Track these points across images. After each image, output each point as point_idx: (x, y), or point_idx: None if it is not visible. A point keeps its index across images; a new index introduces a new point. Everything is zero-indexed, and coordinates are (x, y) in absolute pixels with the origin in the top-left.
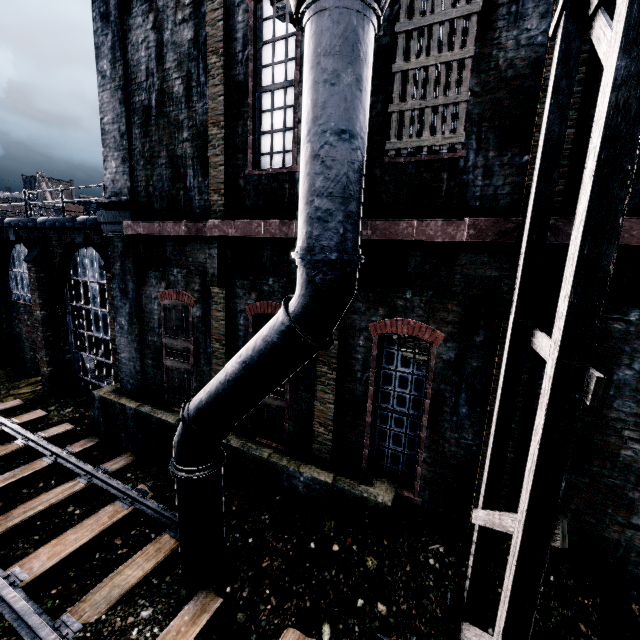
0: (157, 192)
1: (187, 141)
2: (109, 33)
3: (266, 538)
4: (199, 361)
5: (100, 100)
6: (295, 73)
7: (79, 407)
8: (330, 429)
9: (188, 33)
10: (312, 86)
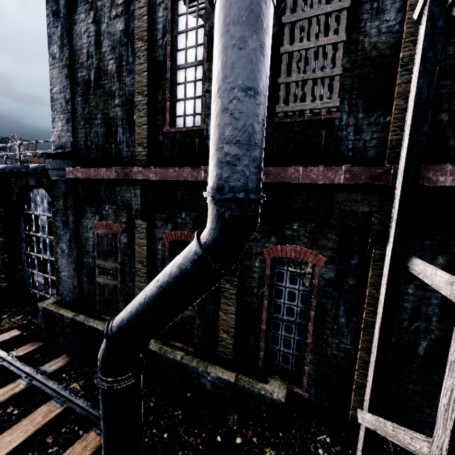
0: (94, 145)
1: (118, 106)
2: (59, 25)
3: (179, 433)
4: (125, 278)
5: (50, 75)
6: (203, 54)
7: (27, 315)
8: (232, 335)
9: (120, 25)
10: (222, 50)
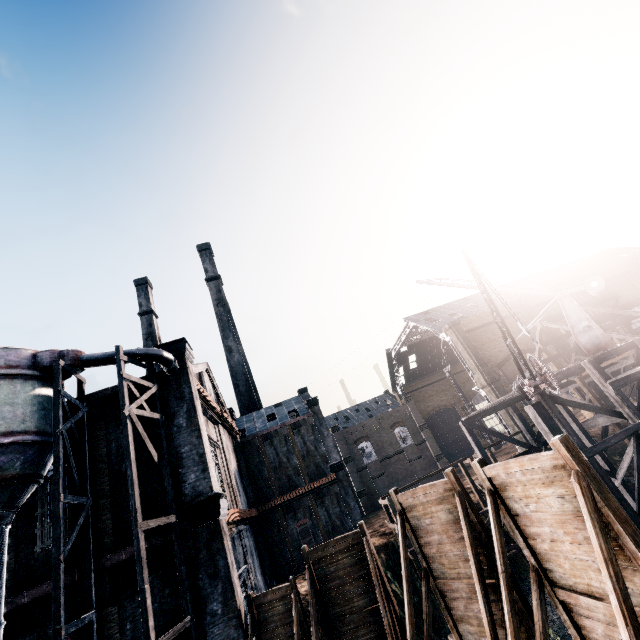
0: None
1: None
2: None
3: None
4: None
5: None
6: None
7: None
8: None
9: None
10: None
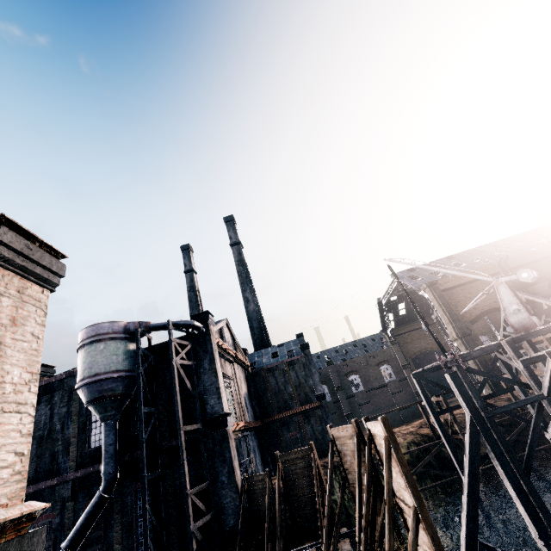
0: (42, 469)
1: (60, 445)
2: None
3: None
4: (56, 548)
5: None
6: None
7: None
8: (121, 543)
9: (65, 409)
10: (104, 437)
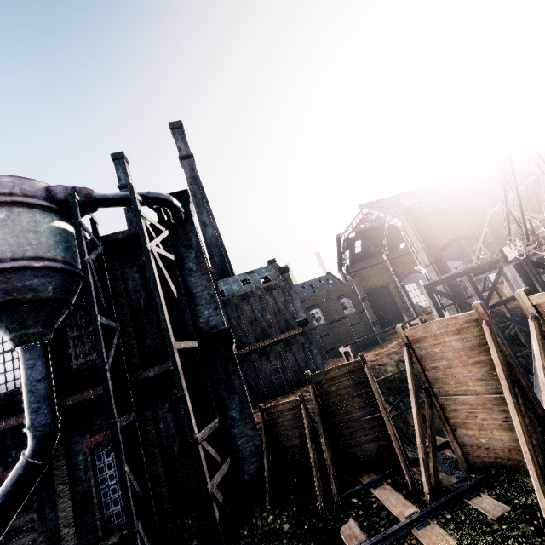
0: None
1: None
2: None
3: None
4: None
5: None
6: None
7: None
8: (73, 525)
9: None
10: (24, 369)
